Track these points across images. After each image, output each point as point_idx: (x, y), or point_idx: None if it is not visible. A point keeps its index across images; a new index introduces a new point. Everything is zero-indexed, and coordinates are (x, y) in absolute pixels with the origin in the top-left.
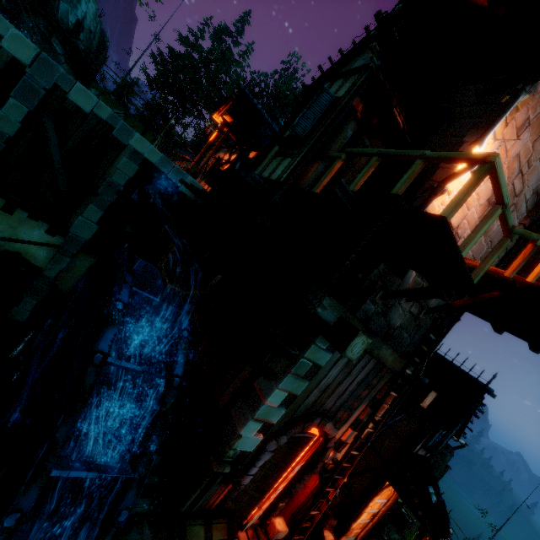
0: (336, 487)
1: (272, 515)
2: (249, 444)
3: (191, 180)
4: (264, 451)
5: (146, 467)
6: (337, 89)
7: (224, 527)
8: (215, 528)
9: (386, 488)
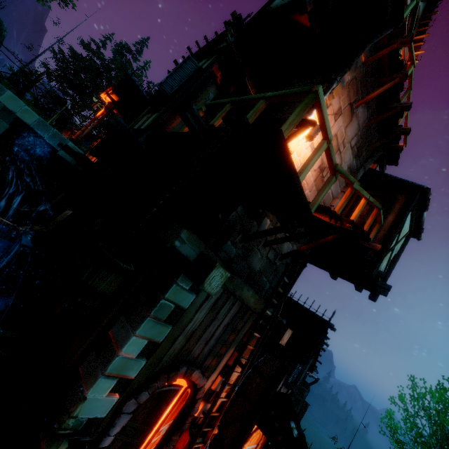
0: (205, 441)
1: None
2: (100, 408)
3: (71, 146)
4: (120, 414)
5: None
6: (202, 64)
7: None
8: None
9: (254, 433)
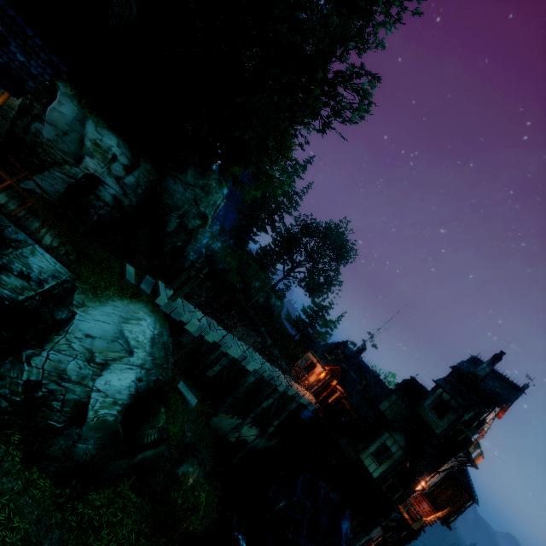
0: None
1: None
2: None
3: (315, 406)
4: None
5: None
6: (392, 445)
7: None
8: None
9: None
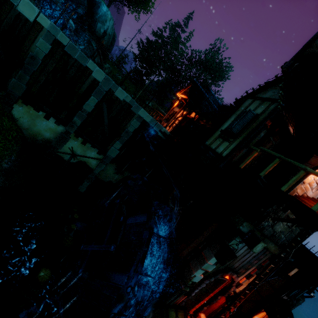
0: (235, 306)
1: (200, 312)
2: (196, 279)
3: (164, 130)
4: (203, 283)
5: (162, 286)
6: (256, 107)
7: (183, 314)
8: (179, 314)
9: (261, 312)
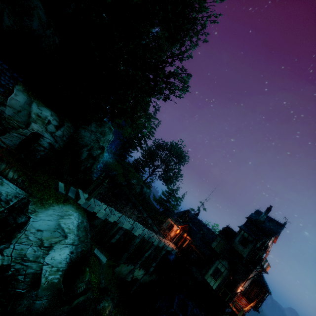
0: None
1: None
2: None
3: (175, 250)
4: None
5: None
6: (221, 267)
7: None
8: None
9: None
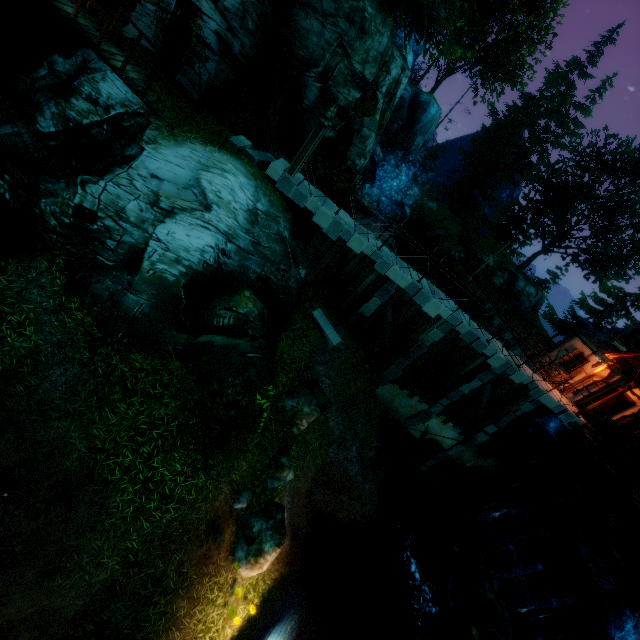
0: None
1: None
2: None
3: (575, 419)
4: None
5: None
6: None
7: None
8: None
9: None
